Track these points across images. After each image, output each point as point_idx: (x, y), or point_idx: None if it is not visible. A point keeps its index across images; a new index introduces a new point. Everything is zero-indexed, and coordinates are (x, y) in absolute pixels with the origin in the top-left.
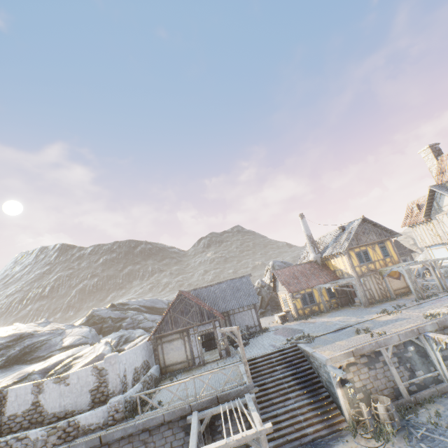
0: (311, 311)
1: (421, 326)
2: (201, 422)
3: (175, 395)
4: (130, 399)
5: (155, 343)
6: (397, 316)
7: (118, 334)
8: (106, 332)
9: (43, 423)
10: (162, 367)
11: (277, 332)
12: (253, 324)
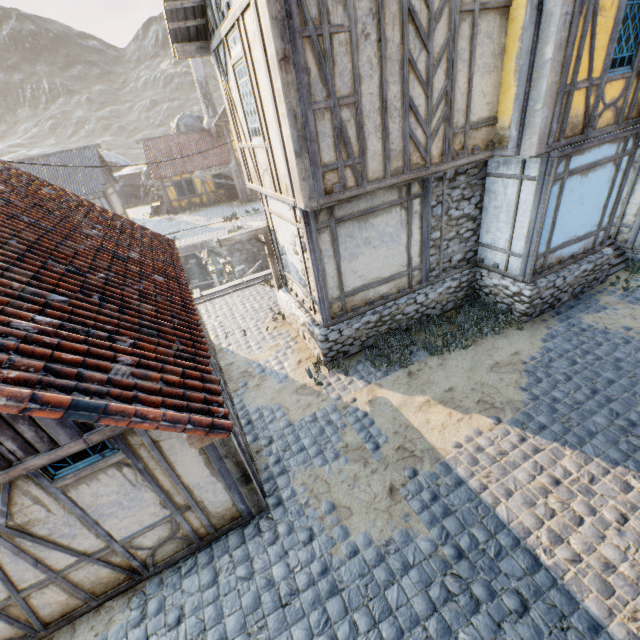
0: (191, 205)
1: (207, 242)
2: None
3: None
4: None
5: None
6: (225, 225)
7: None
8: None
9: None
10: None
11: None
12: None
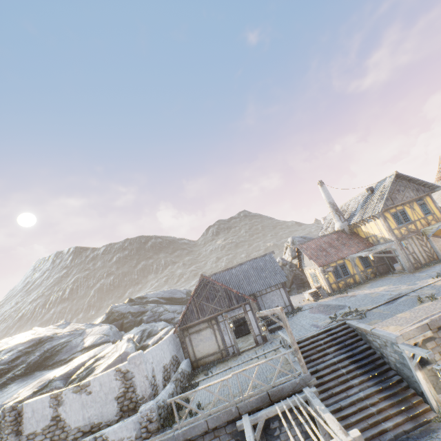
0: (346, 284)
1: None
2: (253, 426)
3: (217, 396)
4: (163, 403)
5: (182, 335)
6: None
7: (140, 329)
8: (127, 328)
9: (66, 440)
10: (193, 360)
11: (313, 311)
12: (284, 304)
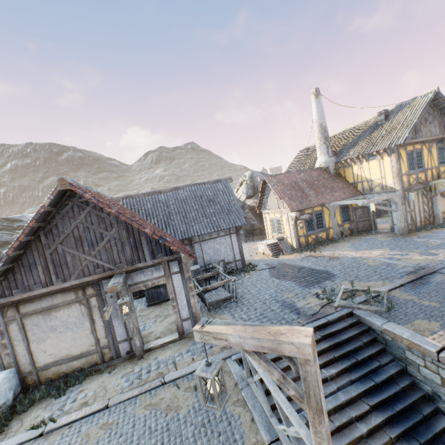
0: (317, 240)
1: None
2: None
3: None
4: None
5: None
6: None
7: None
8: None
9: None
10: (26, 372)
11: (277, 274)
12: (233, 258)
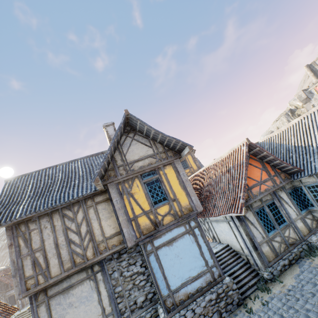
0: None
1: None
2: None
3: None
4: None
5: None
6: None
7: None
8: None
9: None
10: None
11: None
12: None
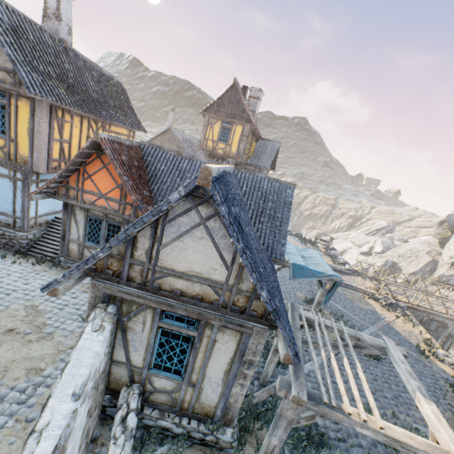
0: None
1: None
2: None
3: None
4: None
5: None
6: None
7: None
8: None
9: None
10: None
11: None
12: None
